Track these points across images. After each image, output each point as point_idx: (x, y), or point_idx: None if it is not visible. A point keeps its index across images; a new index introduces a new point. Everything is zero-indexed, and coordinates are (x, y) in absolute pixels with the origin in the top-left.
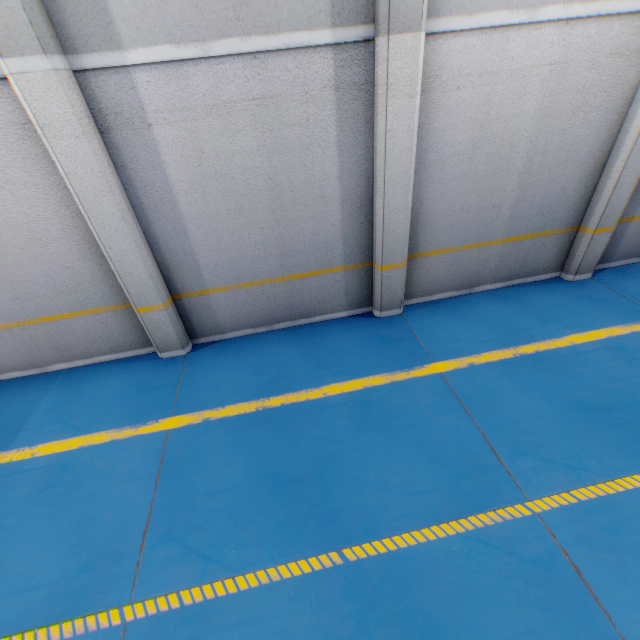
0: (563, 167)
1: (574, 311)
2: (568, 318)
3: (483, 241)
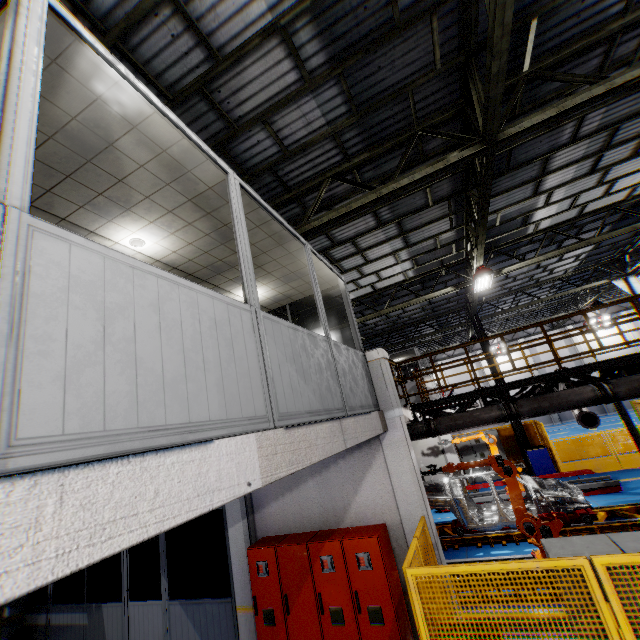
0: None
1: None
2: None
3: None
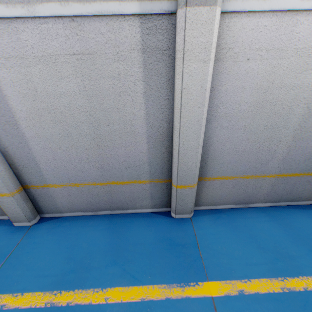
0: None
1: None
2: None
3: (259, 174)
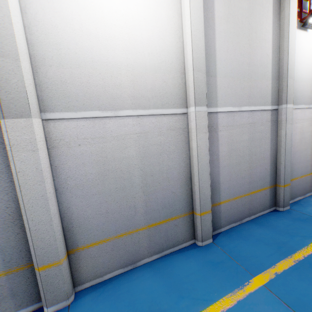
0: (167, 181)
1: (201, 279)
2: (196, 289)
3: (131, 229)
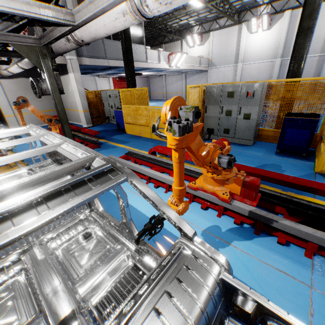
0: None
1: None
2: None
3: None
